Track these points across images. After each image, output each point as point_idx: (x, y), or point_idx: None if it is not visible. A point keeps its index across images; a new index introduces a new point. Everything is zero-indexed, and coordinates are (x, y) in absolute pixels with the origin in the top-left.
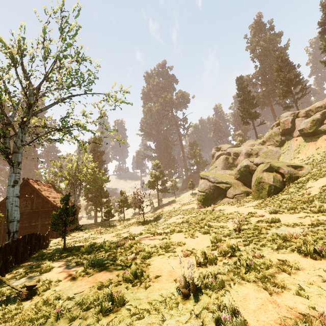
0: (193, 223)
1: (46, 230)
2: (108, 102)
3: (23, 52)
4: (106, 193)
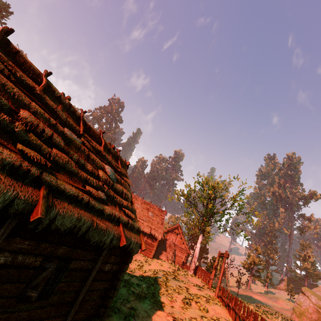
0: (283, 319)
1: (178, 259)
2: (245, 215)
3: (216, 186)
4: (207, 250)
